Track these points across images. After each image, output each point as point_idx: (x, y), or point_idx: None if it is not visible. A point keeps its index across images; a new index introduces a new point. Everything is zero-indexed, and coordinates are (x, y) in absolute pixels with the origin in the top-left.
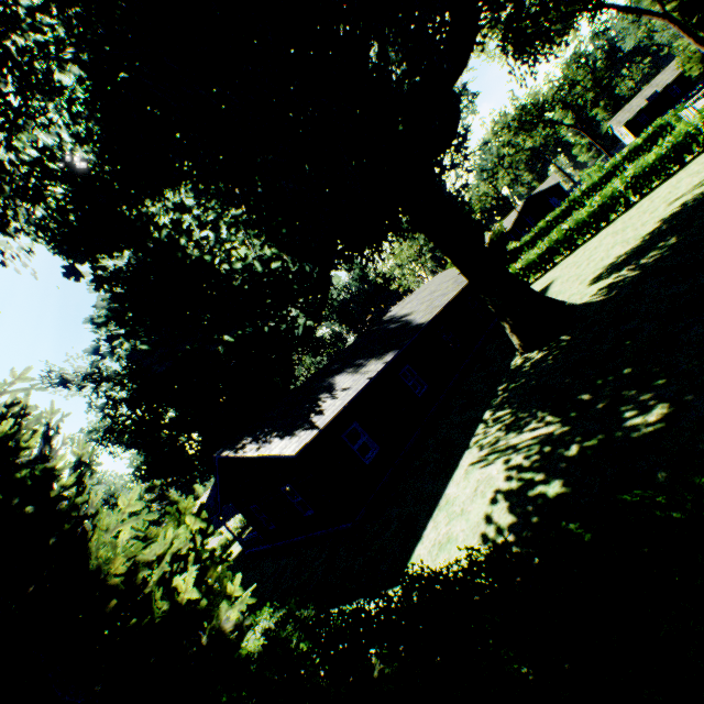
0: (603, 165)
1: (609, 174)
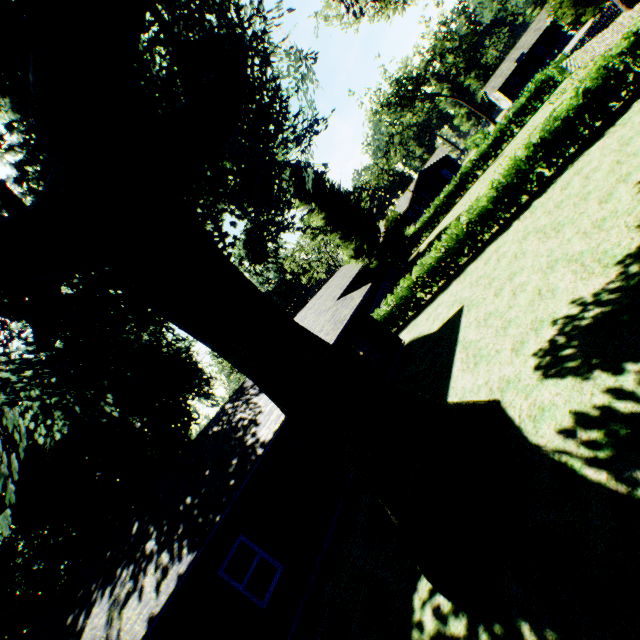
0: (487, 131)
1: (498, 140)
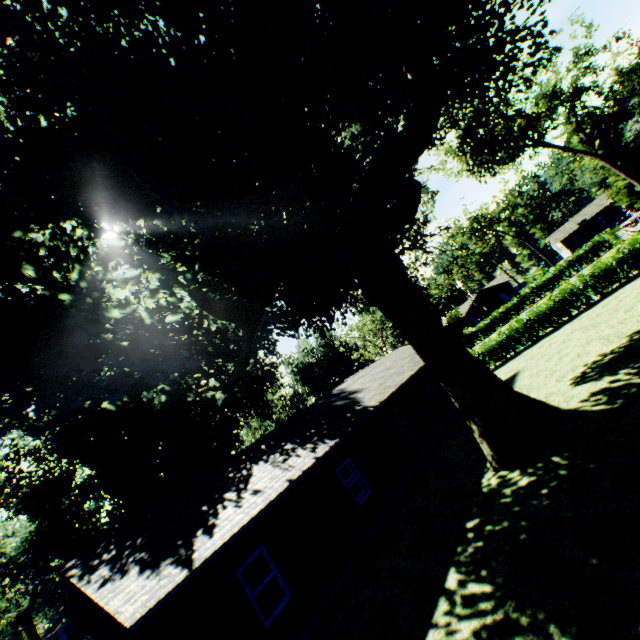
0: (546, 270)
1: (556, 276)
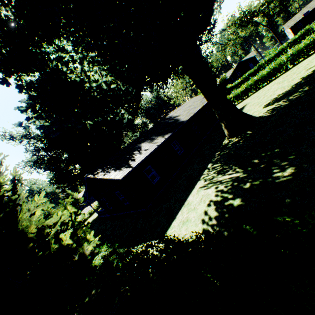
0: (277, 48)
1: (279, 53)
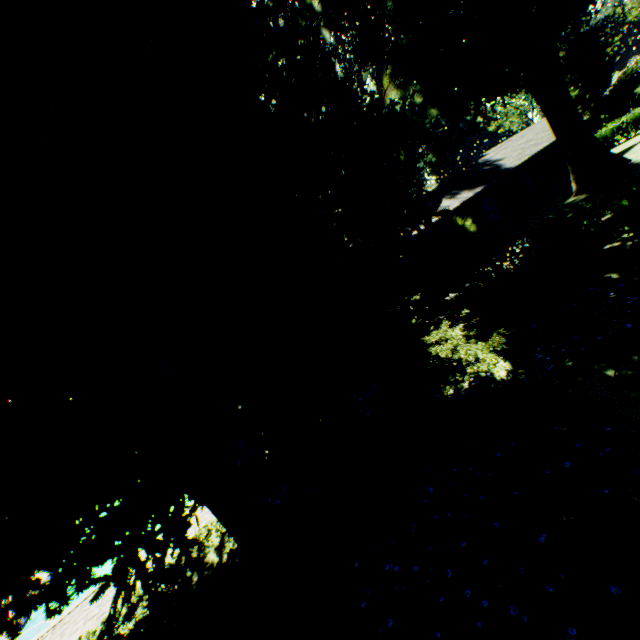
0: None
1: None
